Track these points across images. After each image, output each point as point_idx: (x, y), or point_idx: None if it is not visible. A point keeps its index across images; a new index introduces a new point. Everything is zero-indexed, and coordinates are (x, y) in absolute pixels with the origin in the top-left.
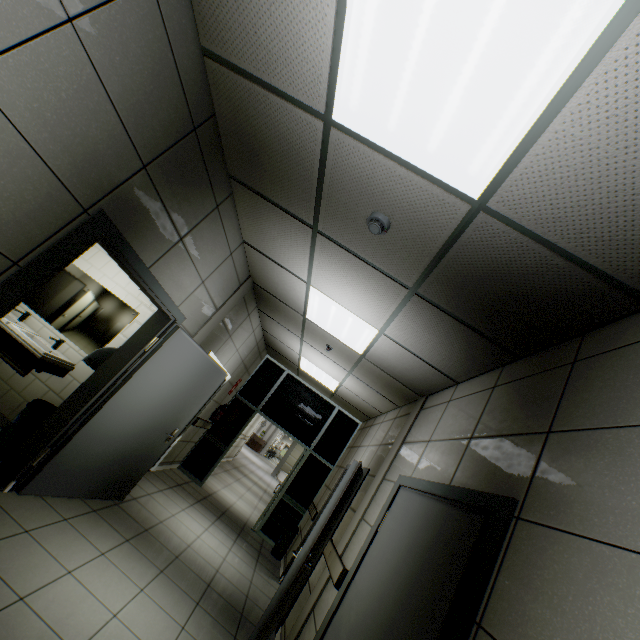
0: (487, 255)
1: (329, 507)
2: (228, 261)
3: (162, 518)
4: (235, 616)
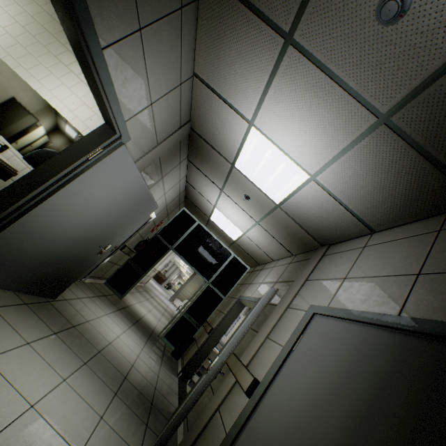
0: None
1: (246, 325)
2: (176, 92)
3: (89, 318)
4: (146, 405)
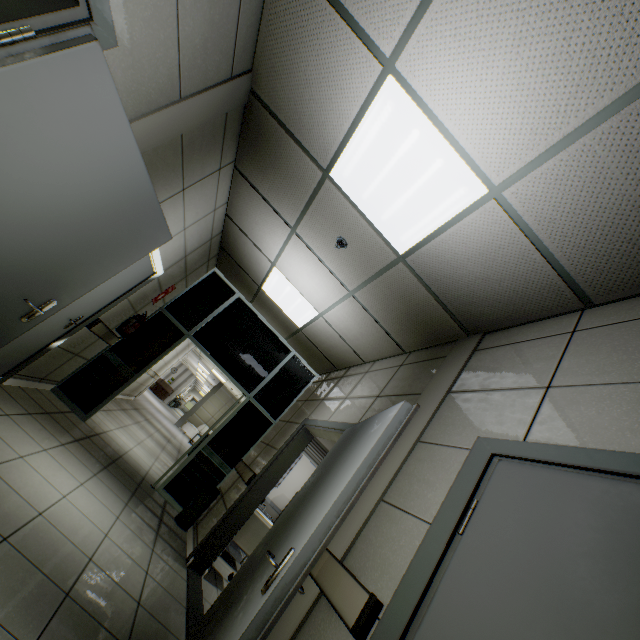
0: None
1: (357, 479)
2: None
3: None
4: None
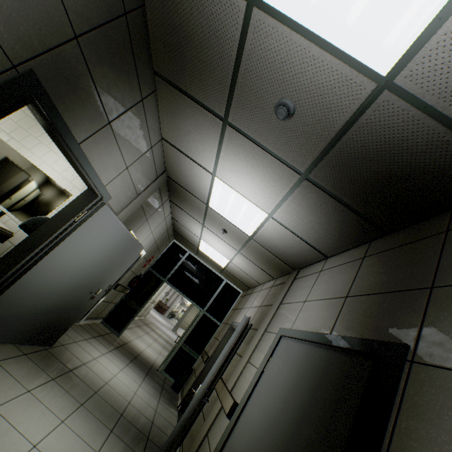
0: (381, 136)
1: (224, 352)
2: (149, 153)
3: (85, 361)
4: (142, 440)
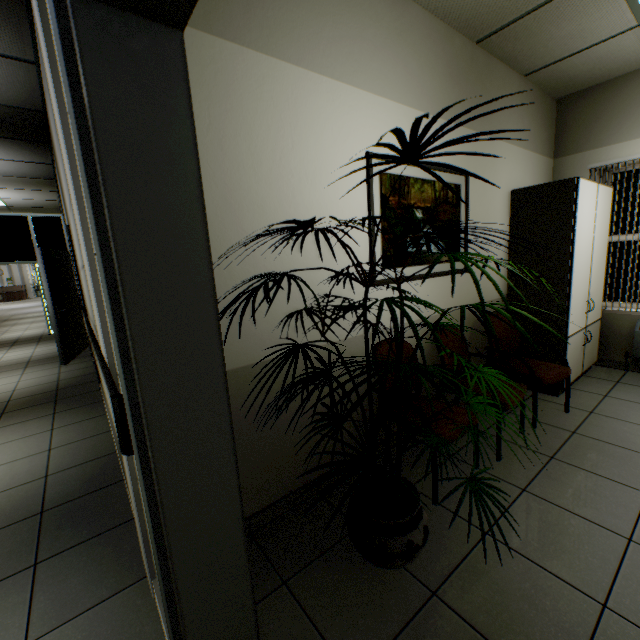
0: None
1: (45, 281)
2: None
3: None
4: (58, 358)
